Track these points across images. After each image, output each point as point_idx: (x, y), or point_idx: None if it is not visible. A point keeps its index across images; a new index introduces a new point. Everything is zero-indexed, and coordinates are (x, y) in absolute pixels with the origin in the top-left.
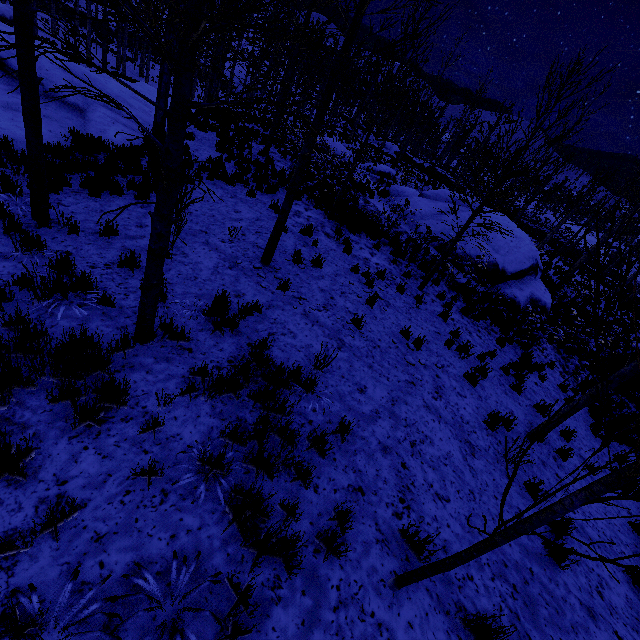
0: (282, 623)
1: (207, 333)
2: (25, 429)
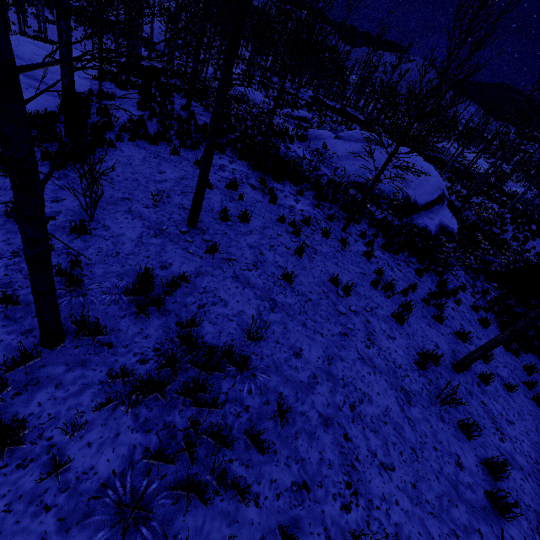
0: None
1: (130, 319)
2: None
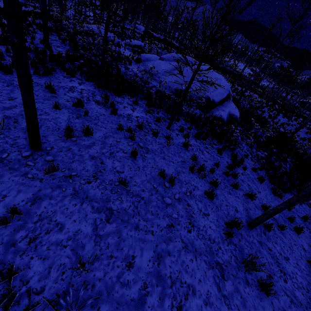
0: None
1: None
2: None
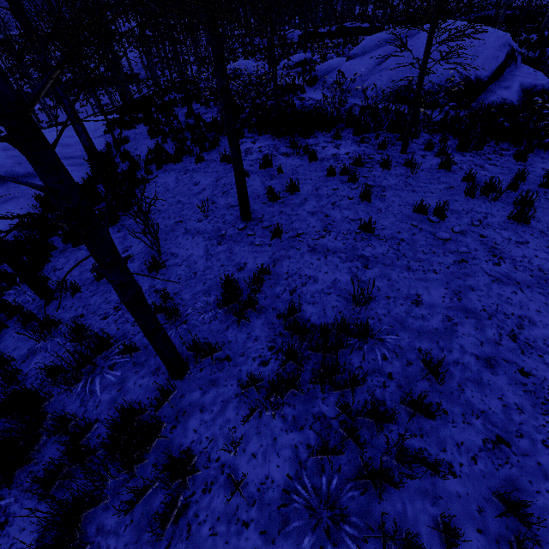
0: None
1: (234, 328)
2: None
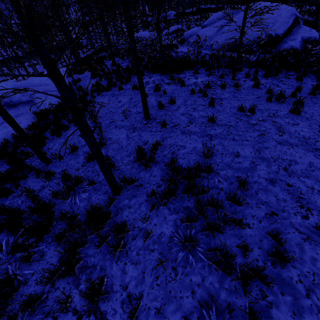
0: (282, 319)
1: (143, 171)
2: (95, 267)
